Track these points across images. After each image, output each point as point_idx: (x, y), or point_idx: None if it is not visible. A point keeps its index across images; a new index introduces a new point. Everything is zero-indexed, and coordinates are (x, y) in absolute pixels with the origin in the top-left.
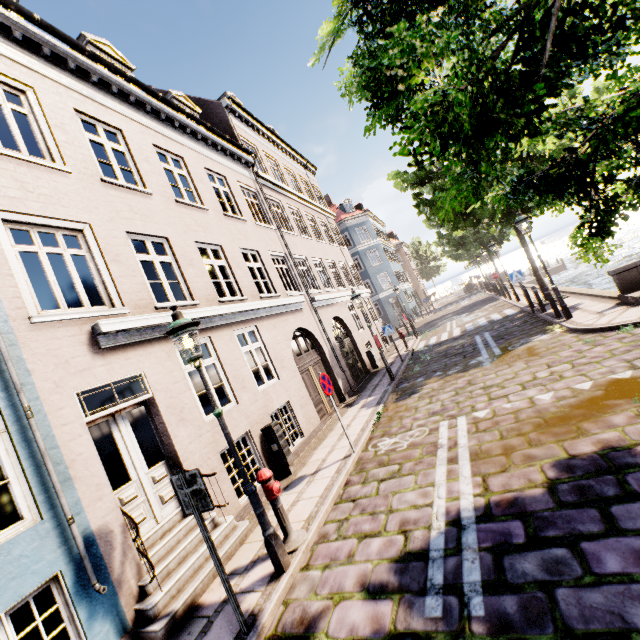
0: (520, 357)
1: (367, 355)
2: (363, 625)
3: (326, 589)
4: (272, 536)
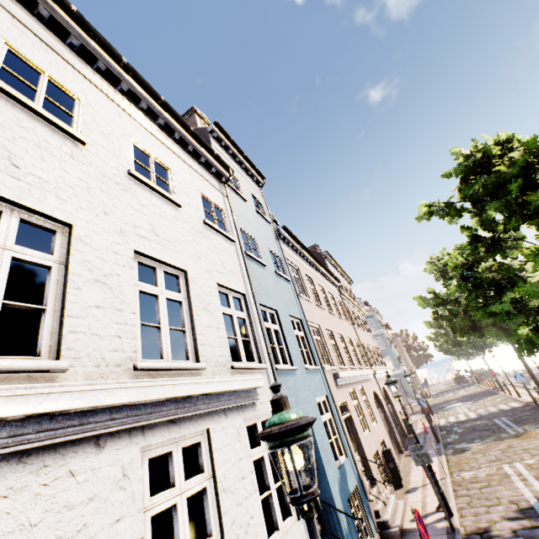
0: None
1: (403, 421)
2: (515, 526)
3: (483, 520)
4: (443, 493)
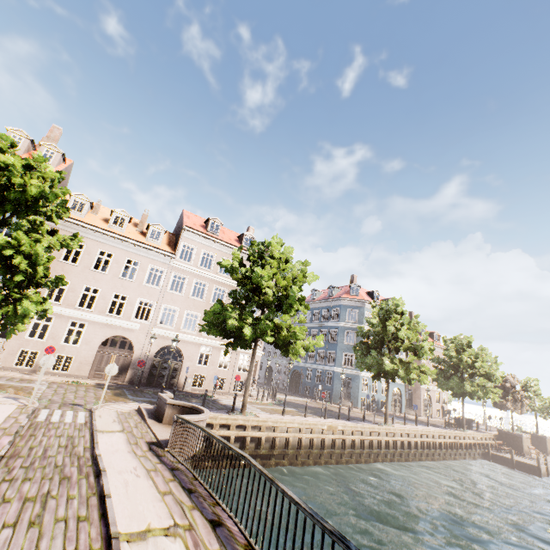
0: (109, 398)
1: (186, 379)
2: None
3: None
4: None
